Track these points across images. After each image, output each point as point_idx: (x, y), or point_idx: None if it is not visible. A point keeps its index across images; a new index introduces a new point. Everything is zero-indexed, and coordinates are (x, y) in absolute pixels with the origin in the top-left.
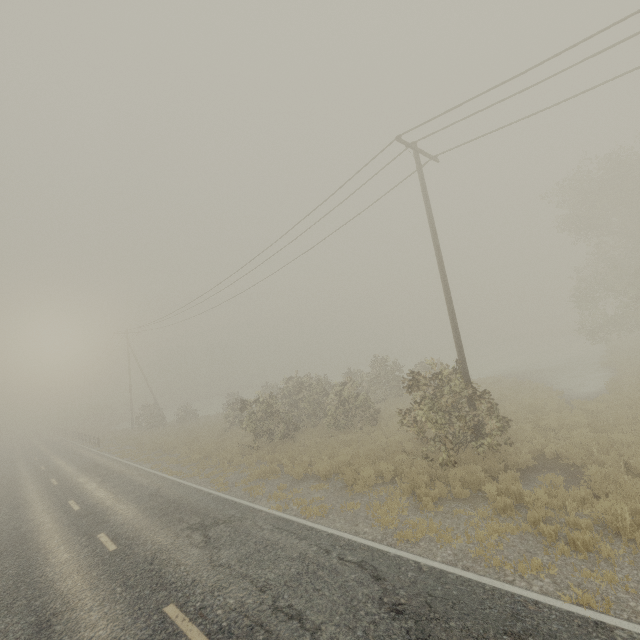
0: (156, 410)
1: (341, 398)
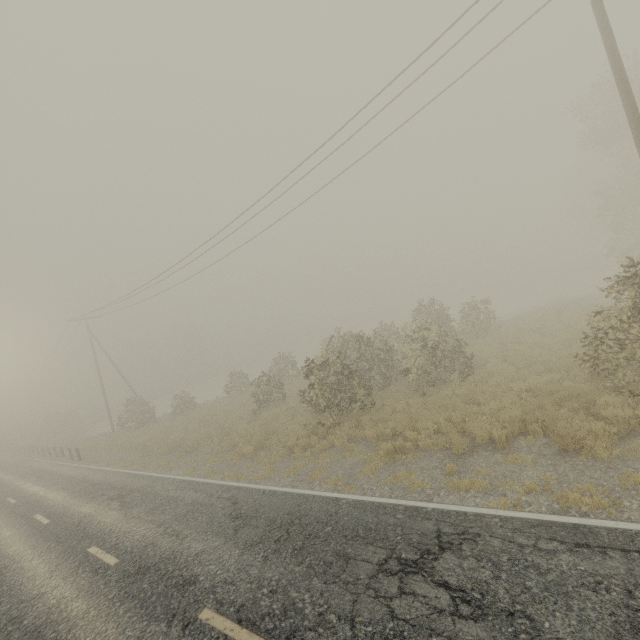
0: (140, 405)
1: (427, 346)
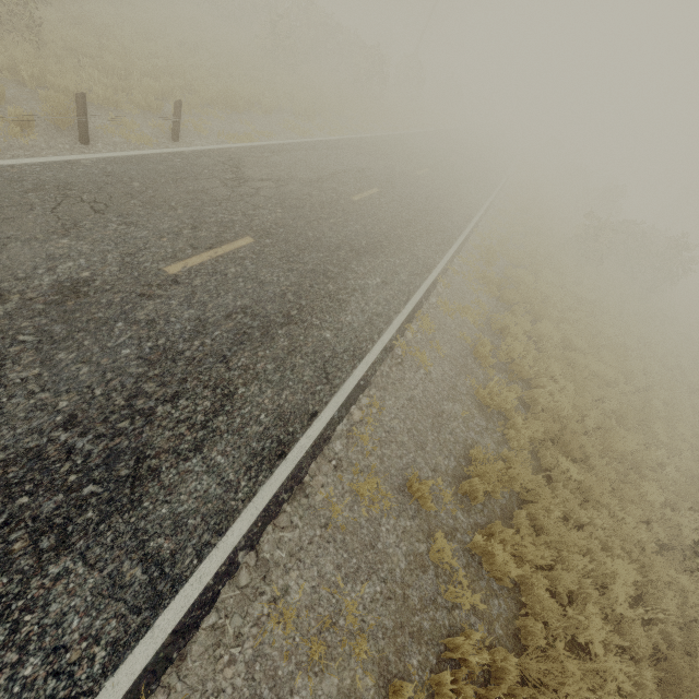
0: None
1: None
